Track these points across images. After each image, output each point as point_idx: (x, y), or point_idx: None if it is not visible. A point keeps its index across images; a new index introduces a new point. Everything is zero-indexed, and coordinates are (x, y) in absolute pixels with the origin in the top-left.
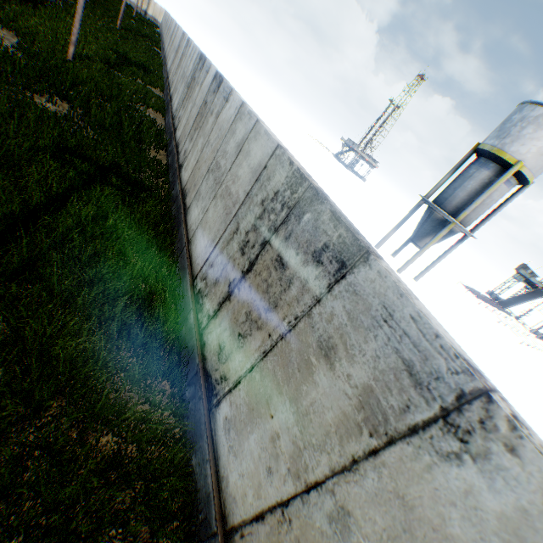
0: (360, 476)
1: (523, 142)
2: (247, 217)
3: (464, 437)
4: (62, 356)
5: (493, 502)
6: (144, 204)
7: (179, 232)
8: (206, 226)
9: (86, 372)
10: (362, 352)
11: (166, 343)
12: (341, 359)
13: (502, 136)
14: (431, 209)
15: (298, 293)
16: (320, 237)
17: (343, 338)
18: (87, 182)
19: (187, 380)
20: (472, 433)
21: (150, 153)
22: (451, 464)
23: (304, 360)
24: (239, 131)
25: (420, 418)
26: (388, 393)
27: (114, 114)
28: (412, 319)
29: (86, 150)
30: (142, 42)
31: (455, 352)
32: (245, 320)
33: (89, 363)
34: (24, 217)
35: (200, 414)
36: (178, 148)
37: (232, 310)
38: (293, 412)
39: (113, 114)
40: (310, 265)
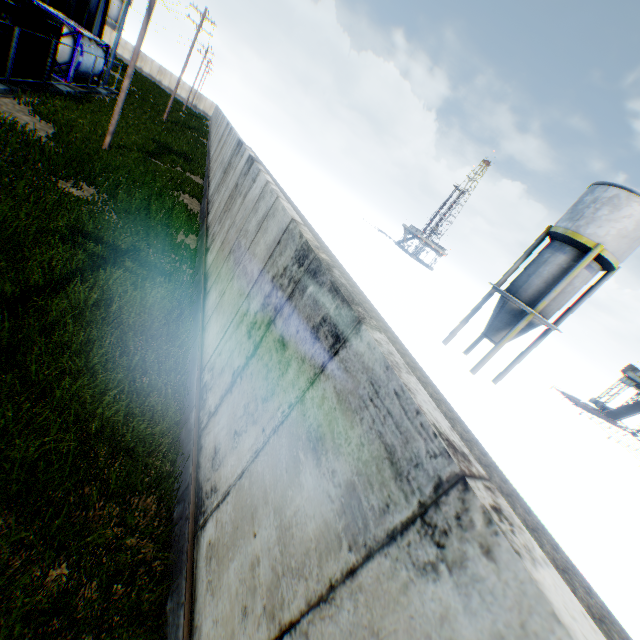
0: (335, 608)
1: (599, 224)
2: (257, 296)
3: (441, 539)
4: (19, 458)
5: (469, 629)
6: (160, 289)
7: (195, 320)
8: (221, 311)
9: (46, 480)
10: (348, 440)
11: (159, 448)
12: (328, 451)
13: (575, 218)
14: (504, 299)
15: (294, 376)
16: (319, 310)
17: (331, 426)
18: (98, 265)
19: (177, 496)
20: (449, 533)
21: (177, 238)
22: (428, 579)
23: (292, 456)
24: (261, 209)
25: (399, 519)
26: (369, 489)
27: (144, 199)
28: (396, 394)
29: (104, 233)
30: (188, 133)
31: (435, 430)
32: (243, 414)
33: (53, 469)
34: (15, 300)
35: (184, 539)
36: (208, 232)
37: (232, 404)
38: (276, 526)
39: (142, 199)
40: (307, 342)
